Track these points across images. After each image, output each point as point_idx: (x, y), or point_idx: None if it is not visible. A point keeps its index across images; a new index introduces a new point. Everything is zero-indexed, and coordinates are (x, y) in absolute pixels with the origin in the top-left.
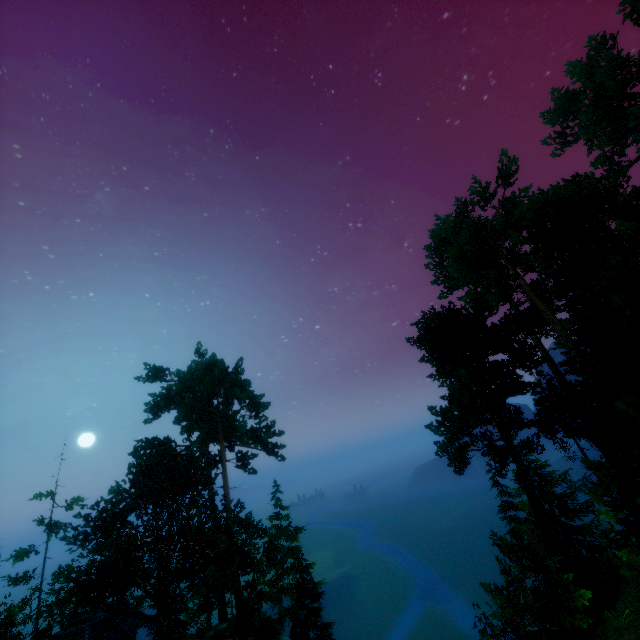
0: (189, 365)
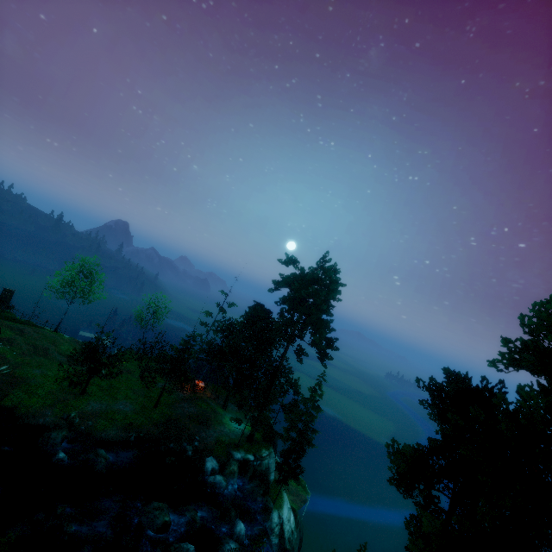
0: (303, 271)
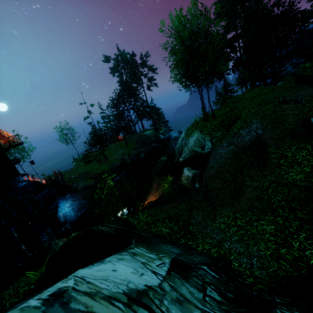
0: (124, 55)
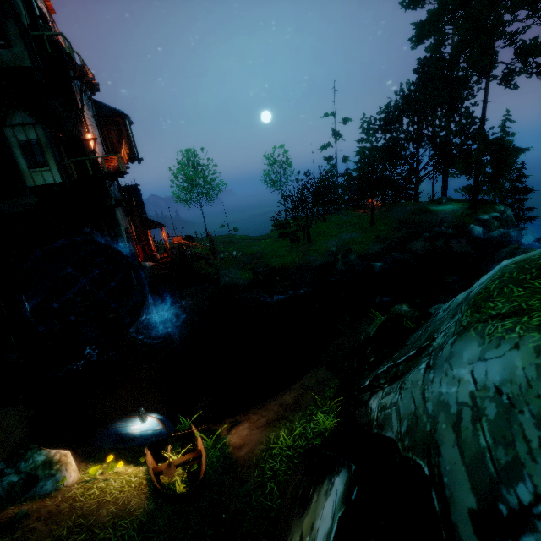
0: None
